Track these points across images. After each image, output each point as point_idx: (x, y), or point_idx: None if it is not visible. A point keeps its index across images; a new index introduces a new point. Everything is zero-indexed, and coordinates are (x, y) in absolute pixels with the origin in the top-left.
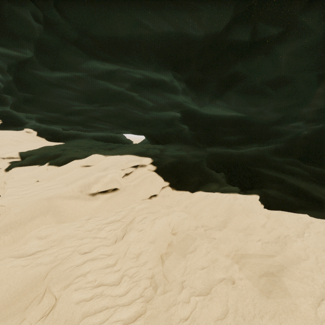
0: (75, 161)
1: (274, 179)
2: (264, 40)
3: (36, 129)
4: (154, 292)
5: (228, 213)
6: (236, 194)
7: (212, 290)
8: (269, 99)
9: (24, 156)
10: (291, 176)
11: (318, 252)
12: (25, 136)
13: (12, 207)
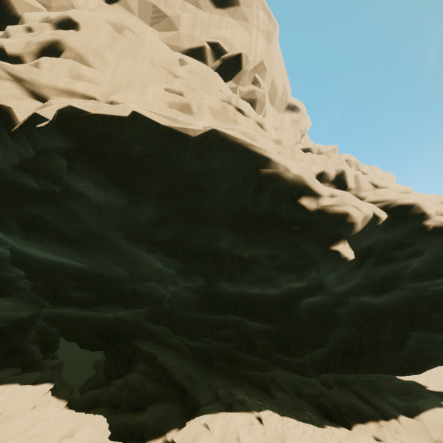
0: None
1: (147, 357)
2: (49, 192)
3: None
4: None
5: None
6: (12, 385)
7: None
8: (97, 251)
9: None
10: (168, 352)
11: None
12: None
13: None
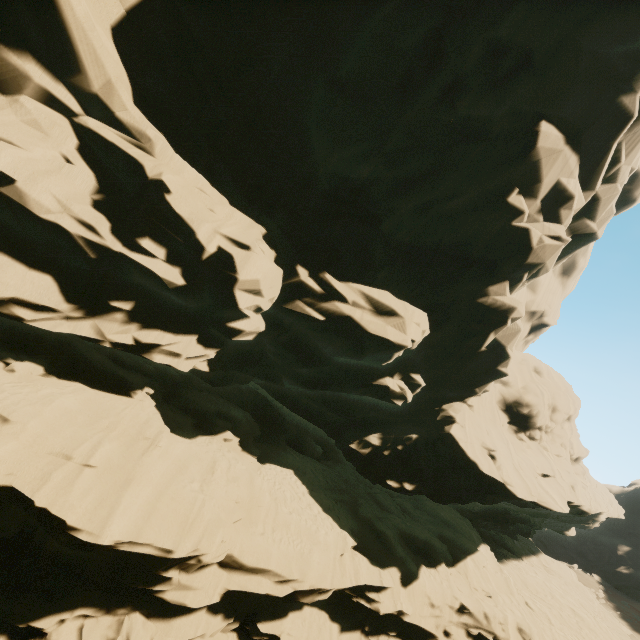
0: (469, 559)
1: None
2: None
3: (232, 428)
4: (581, 635)
5: (523, 582)
6: (505, 563)
7: (580, 626)
8: None
9: (358, 541)
10: None
11: (563, 598)
12: (248, 461)
13: (537, 629)
